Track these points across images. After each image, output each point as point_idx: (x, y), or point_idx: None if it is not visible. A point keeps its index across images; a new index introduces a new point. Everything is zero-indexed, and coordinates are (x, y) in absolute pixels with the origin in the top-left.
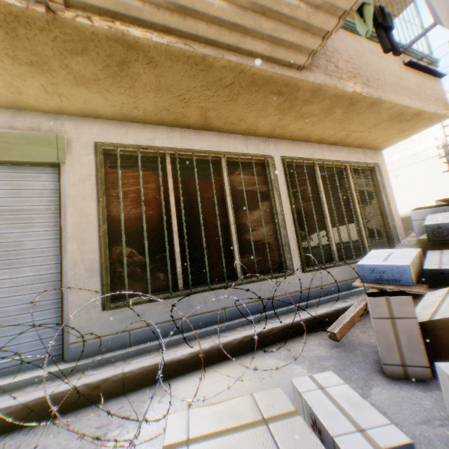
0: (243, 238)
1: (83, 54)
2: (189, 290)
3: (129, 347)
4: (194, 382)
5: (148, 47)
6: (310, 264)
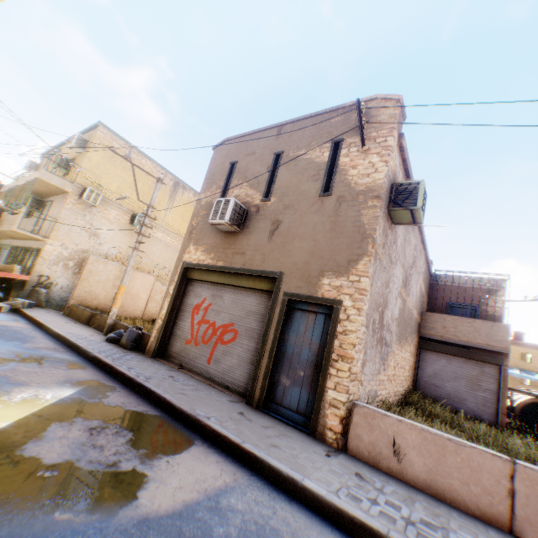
0: None
1: None
2: None
3: None
4: None
5: None
6: None
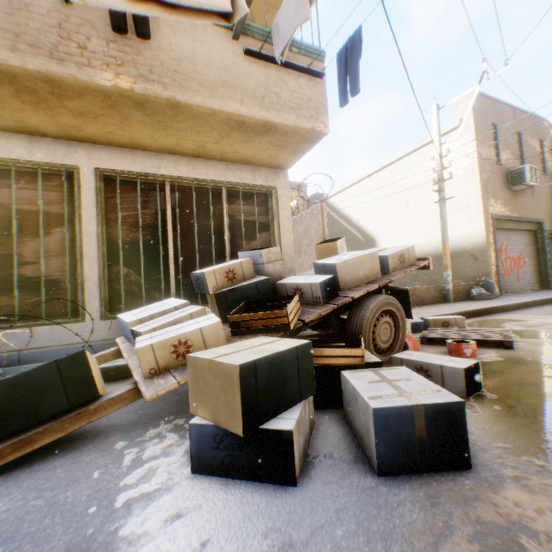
0: (15, 273)
1: None
2: None
3: None
4: None
5: None
6: (130, 310)
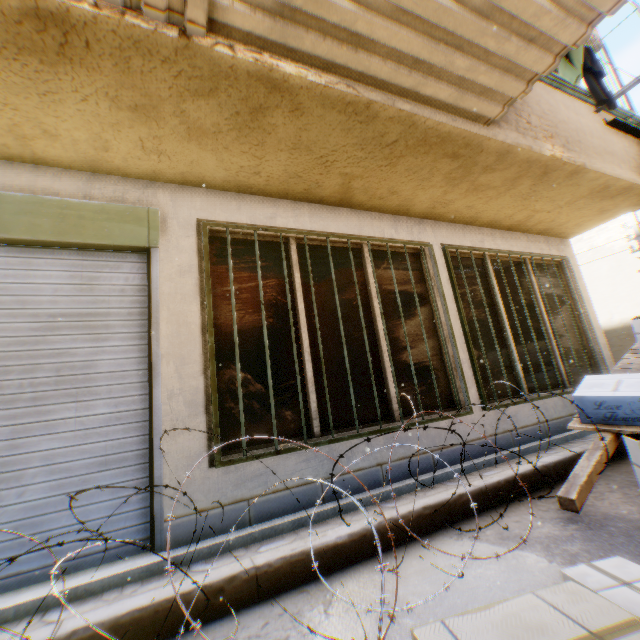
0: (397, 360)
1: (209, 96)
2: (329, 436)
3: (248, 526)
4: (369, 581)
5: (299, 88)
6: (489, 399)
